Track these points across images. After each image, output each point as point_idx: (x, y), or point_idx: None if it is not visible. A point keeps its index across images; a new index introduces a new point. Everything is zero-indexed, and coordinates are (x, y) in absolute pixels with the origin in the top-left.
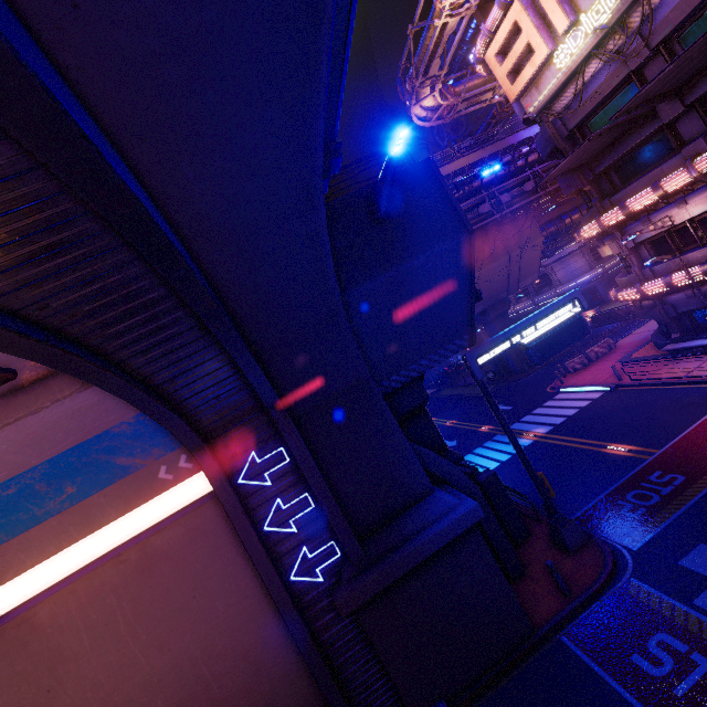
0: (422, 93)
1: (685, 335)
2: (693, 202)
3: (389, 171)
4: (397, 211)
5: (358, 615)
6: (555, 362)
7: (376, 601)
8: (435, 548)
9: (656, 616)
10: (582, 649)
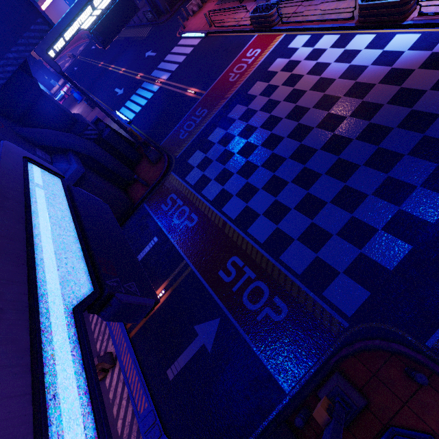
0: None
1: None
2: None
3: None
4: None
5: None
6: (188, 0)
7: None
8: None
9: (173, 187)
10: (149, 206)
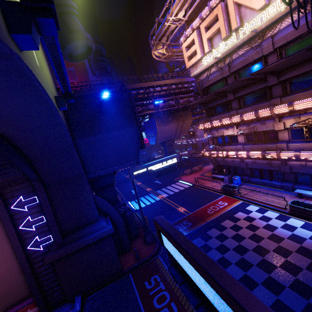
0: (158, 47)
1: (219, 172)
2: (230, 130)
3: (104, 101)
4: (112, 111)
5: (54, 263)
6: (183, 168)
7: (63, 259)
8: (91, 242)
9: (158, 269)
10: (133, 278)
